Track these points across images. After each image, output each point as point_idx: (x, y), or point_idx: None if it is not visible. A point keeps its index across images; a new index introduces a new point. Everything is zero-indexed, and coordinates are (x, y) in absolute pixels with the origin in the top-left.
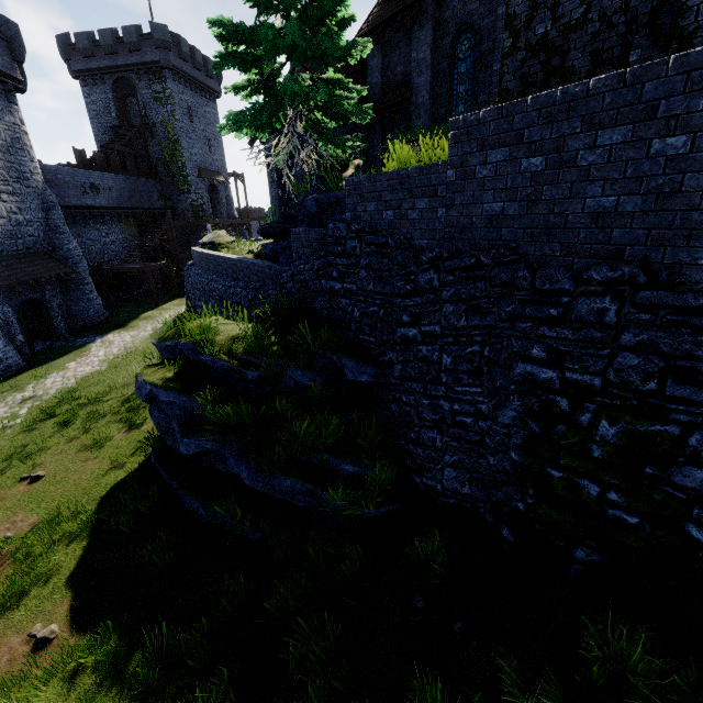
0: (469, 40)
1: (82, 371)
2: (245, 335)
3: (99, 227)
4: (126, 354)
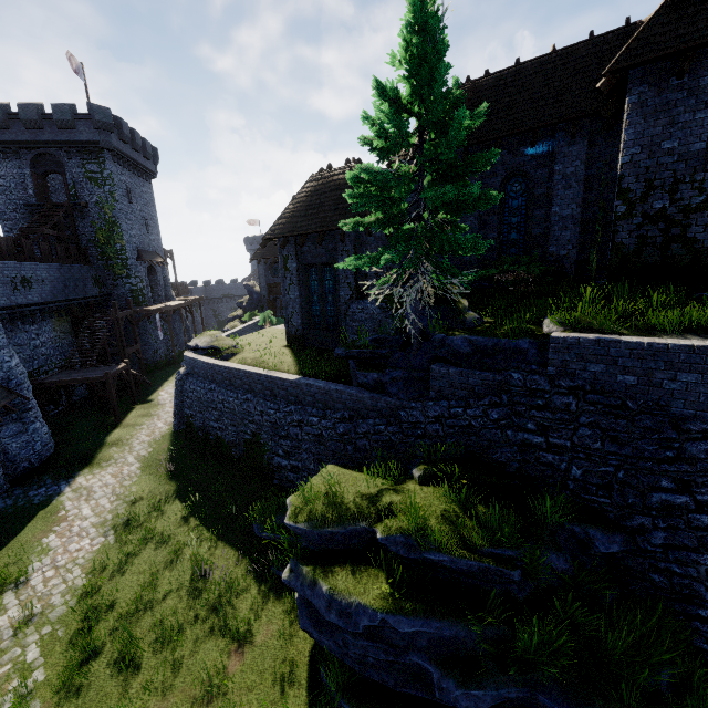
0: (521, 183)
1: (81, 550)
2: (455, 511)
3: (28, 328)
4: (128, 507)
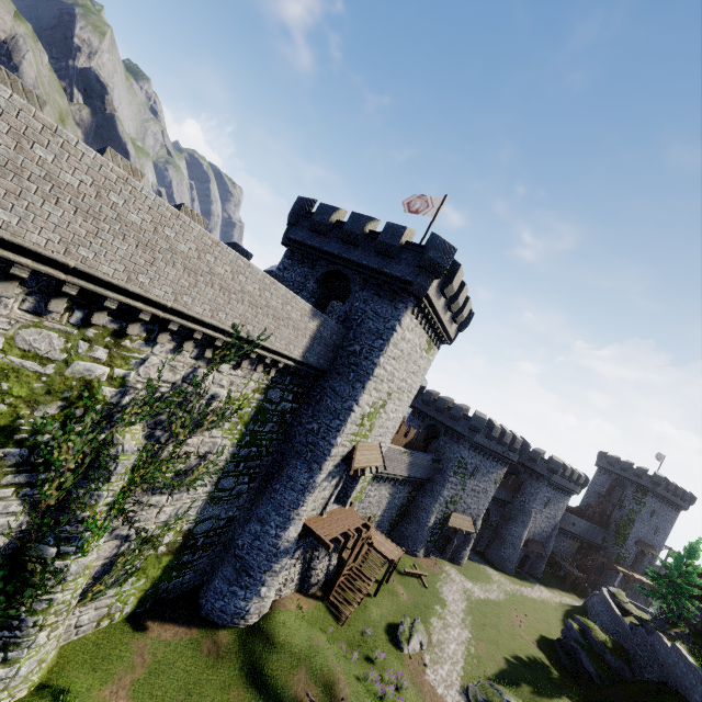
0: None
1: (532, 594)
2: (603, 637)
3: (562, 537)
4: (547, 602)
